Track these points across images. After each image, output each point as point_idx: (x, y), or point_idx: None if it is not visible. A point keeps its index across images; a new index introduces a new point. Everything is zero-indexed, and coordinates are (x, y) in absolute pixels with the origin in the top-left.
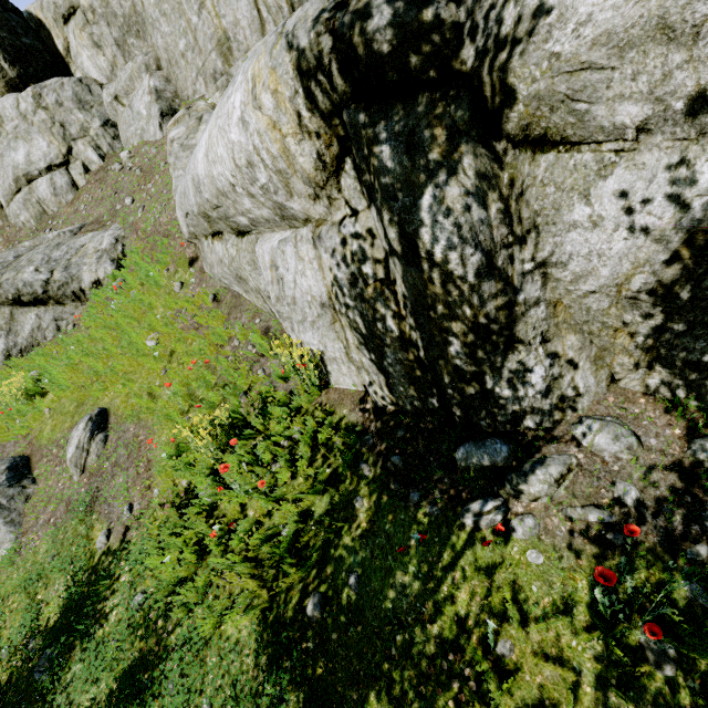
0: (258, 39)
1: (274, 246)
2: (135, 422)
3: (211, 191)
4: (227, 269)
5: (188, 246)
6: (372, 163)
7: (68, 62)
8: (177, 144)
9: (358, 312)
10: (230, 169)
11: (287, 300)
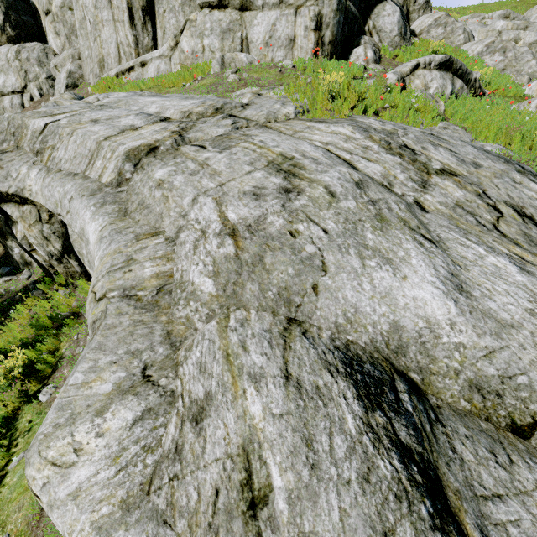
0: (117, 66)
1: None
2: None
3: None
4: None
5: None
6: None
7: (46, 34)
8: None
9: None
10: None
11: None
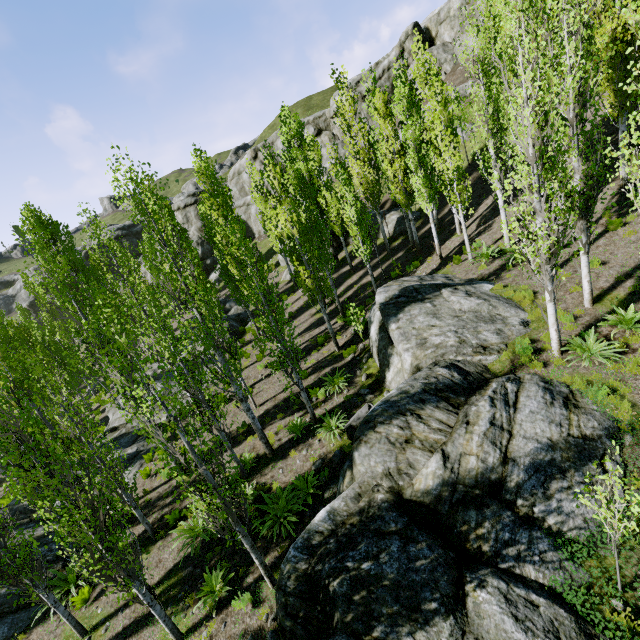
0: None
1: None
2: None
3: None
4: None
5: None
6: None
7: (434, 40)
8: None
9: None
10: None
11: None
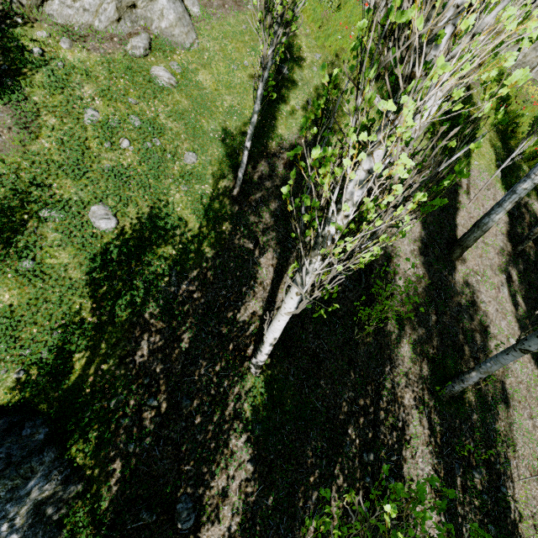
0: None
1: None
2: None
3: None
4: None
5: None
6: None
7: None
8: None
9: None
10: None
11: None
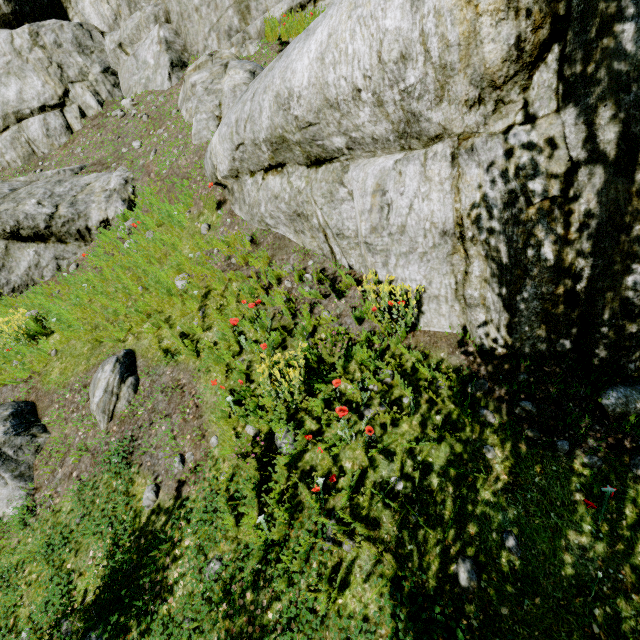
0: (277, 1)
1: (387, 166)
2: (173, 364)
3: (311, 104)
4: (285, 204)
5: (214, 188)
6: (602, 46)
7: (66, 7)
8: (201, 87)
9: (505, 238)
10: (366, 68)
11: (389, 229)
